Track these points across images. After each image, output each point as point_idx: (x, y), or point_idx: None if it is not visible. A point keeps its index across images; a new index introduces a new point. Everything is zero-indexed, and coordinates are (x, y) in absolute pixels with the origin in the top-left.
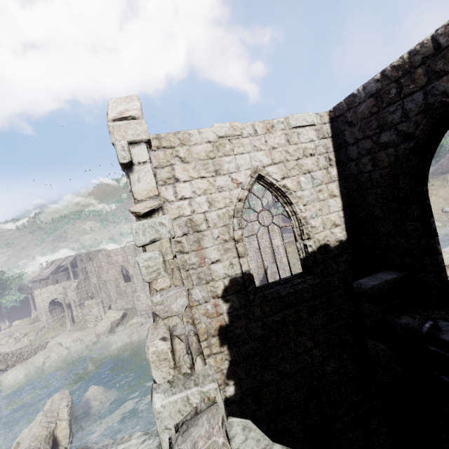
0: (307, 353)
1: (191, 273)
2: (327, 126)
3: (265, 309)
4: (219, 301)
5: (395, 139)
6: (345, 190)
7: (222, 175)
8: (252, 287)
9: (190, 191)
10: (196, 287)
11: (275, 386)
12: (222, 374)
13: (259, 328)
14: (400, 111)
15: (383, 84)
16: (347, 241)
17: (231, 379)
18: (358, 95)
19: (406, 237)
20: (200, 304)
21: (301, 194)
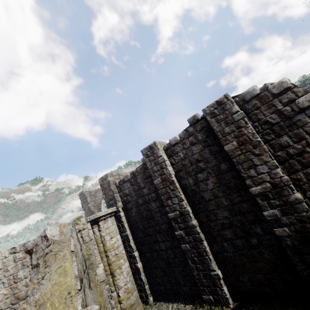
0: None
1: None
2: None
3: None
4: None
5: None
6: None
7: (97, 197)
8: None
9: (91, 201)
10: None
11: None
12: None
13: None
14: None
15: None
16: None
17: None
18: None
19: None
20: None
21: None
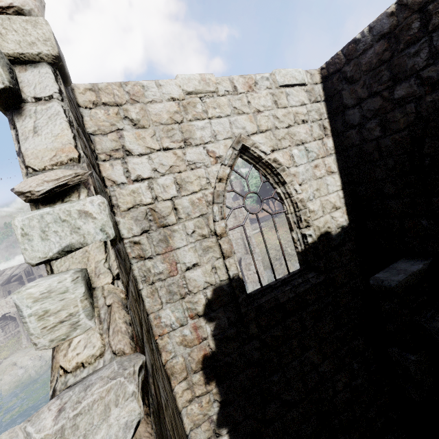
0: (315, 371)
1: (157, 287)
2: (319, 87)
3: (261, 322)
4: (201, 321)
5: (417, 91)
6: (343, 165)
7: (194, 145)
8: (243, 296)
9: (149, 169)
10: (166, 306)
11: (280, 422)
12: (211, 423)
13: (255, 350)
14: (427, 50)
15: (400, 17)
16: (349, 227)
17: (223, 426)
18: (361, 39)
19: (430, 217)
20: (173, 330)
21: (295, 171)
